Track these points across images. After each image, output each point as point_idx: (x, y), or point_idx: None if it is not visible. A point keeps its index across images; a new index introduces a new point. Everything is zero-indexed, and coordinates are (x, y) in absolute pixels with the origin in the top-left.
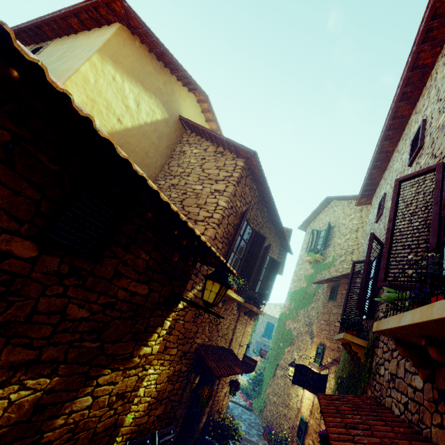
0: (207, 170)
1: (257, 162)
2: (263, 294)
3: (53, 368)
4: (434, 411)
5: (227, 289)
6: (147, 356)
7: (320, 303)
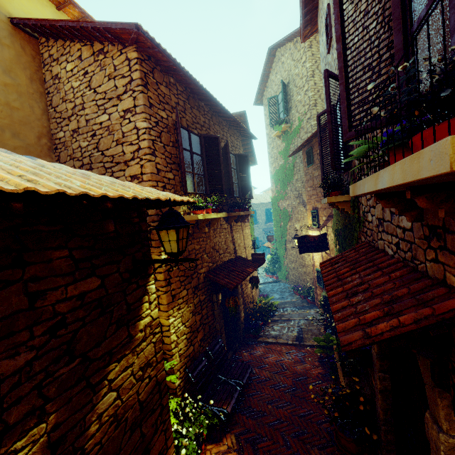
0: (100, 88)
1: (150, 40)
2: (245, 194)
3: (39, 415)
4: (427, 248)
5: (188, 228)
6: (150, 324)
7: (301, 172)
